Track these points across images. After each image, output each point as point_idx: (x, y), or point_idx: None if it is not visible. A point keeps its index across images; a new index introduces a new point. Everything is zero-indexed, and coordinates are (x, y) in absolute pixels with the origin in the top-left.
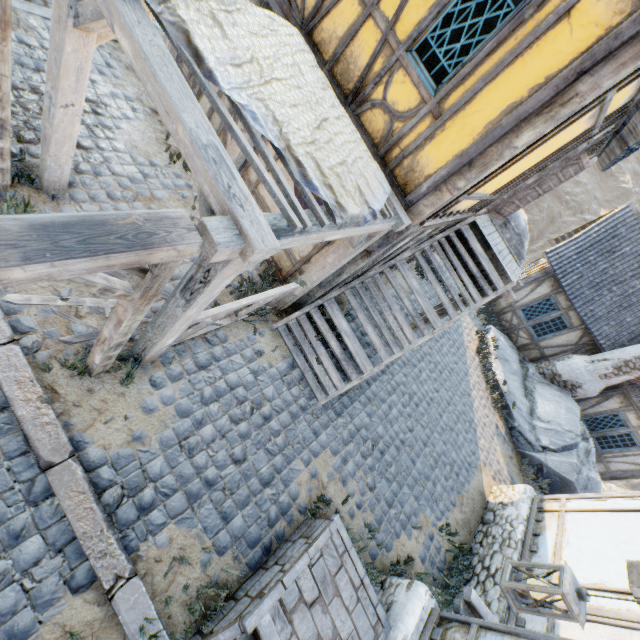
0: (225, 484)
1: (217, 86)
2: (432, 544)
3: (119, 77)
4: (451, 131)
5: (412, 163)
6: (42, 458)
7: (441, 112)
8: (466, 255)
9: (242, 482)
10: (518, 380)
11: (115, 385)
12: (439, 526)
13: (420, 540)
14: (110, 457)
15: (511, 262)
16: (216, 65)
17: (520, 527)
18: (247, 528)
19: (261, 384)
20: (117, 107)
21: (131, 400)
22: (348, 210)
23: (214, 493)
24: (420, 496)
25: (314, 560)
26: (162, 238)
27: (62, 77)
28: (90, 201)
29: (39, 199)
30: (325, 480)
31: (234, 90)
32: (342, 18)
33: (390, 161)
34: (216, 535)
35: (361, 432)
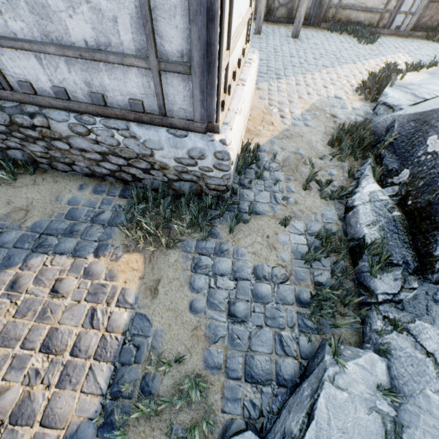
0: None
1: None
2: None
3: None
4: None
5: None
6: None
7: None
8: None
9: None
10: None
11: None
12: None
13: None
14: None
15: None
16: None
17: None
18: None
19: None
20: None
21: None
22: None
23: None
24: None
25: None
26: None
27: None
28: None
29: None
30: None
31: None
32: None
33: None
34: None
35: None
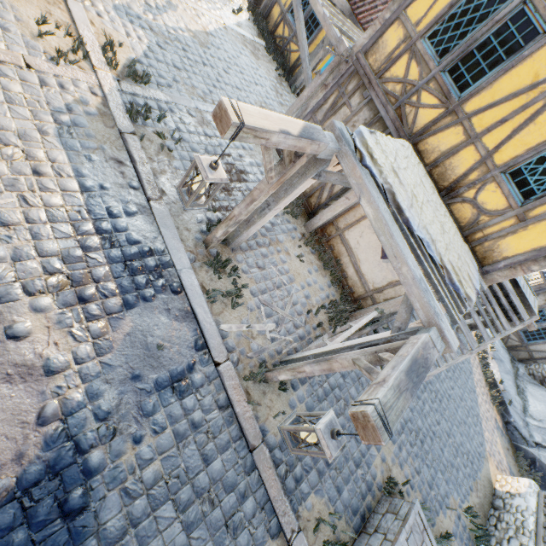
0: (336, 464)
1: (411, 229)
2: (460, 523)
3: (252, 149)
4: (532, 231)
5: (492, 245)
6: (250, 442)
7: (525, 218)
8: (498, 290)
9: (344, 463)
10: (511, 379)
11: (274, 388)
12: (464, 508)
13: (452, 519)
14: (278, 442)
15: (530, 294)
16: (408, 213)
17: (531, 518)
18: (350, 500)
19: (347, 385)
20: (253, 173)
21: (283, 399)
22: (472, 299)
23: (331, 471)
24: (449, 481)
25: (408, 534)
26: (429, 359)
27: (286, 198)
28: (249, 249)
29: (226, 252)
30: (390, 464)
31: (417, 228)
32: (446, 139)
33: (472, 240)
34: (335, 504)
35: (407, 424)
